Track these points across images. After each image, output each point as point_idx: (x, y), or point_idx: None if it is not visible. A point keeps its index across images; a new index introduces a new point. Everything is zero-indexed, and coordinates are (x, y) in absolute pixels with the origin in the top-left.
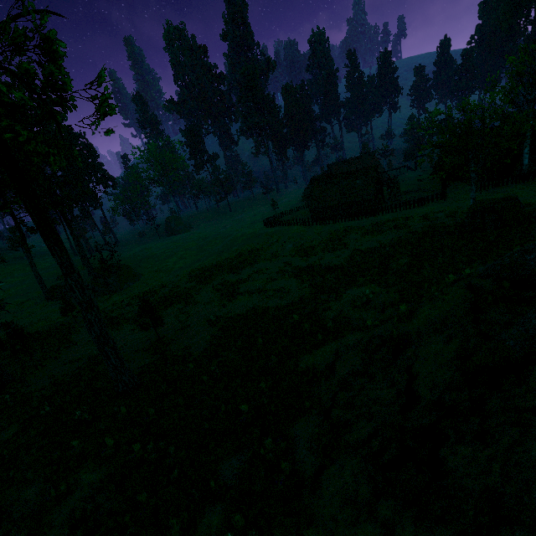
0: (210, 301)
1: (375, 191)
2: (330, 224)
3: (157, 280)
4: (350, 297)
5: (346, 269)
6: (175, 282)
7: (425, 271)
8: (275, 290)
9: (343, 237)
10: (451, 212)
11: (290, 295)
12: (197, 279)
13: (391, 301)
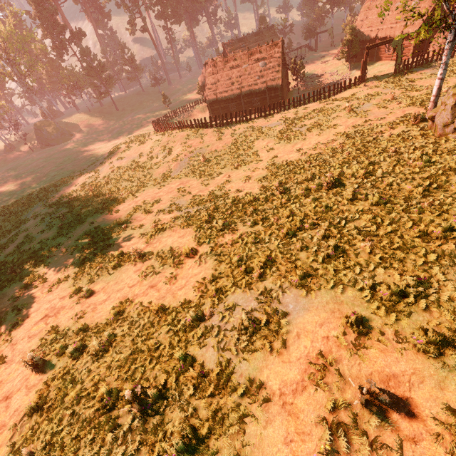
0: (62, 279)
1: (282, 76)
2: (233, 125)
3: (12, 222)
4: (305, 344)
5: (267, 212)
6: (28, 230)
7: (455, 256)
8: (159, 256)
9: (251, 143)
10: (381, 101)
11: (182, 272)
12: (59, 223)
13: (453, 429)
